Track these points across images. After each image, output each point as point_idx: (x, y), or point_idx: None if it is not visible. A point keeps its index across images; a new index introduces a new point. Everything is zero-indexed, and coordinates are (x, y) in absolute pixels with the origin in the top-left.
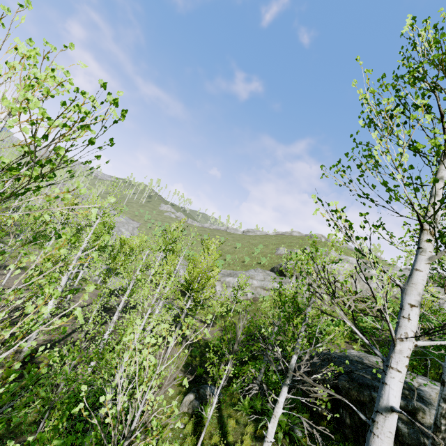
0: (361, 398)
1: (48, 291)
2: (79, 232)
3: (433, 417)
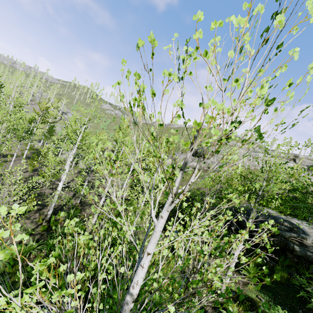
0: (272, 234)
1: (248, 226)
2: (52, 128)
3: (310, 241)
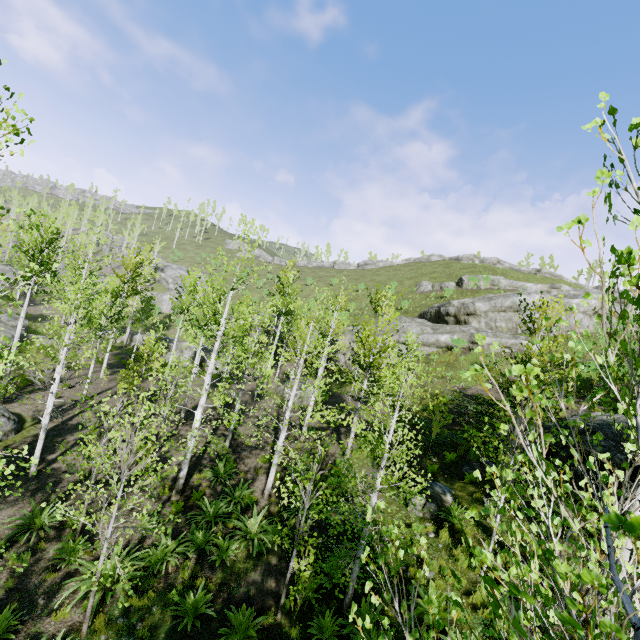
0: None
1: None
2: (148, 303)
3: None
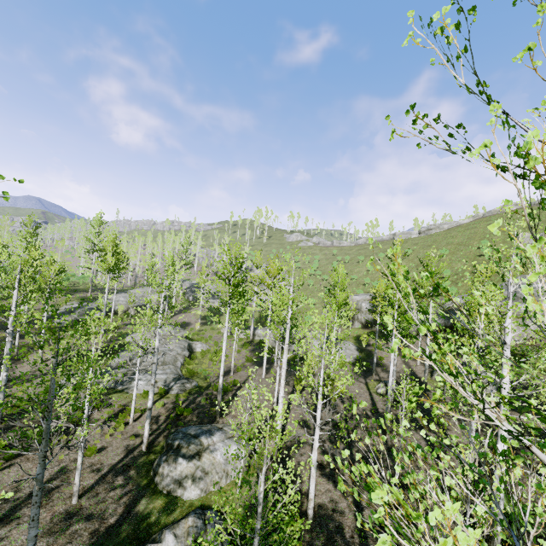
0: None
1: None
2: None
3: None
